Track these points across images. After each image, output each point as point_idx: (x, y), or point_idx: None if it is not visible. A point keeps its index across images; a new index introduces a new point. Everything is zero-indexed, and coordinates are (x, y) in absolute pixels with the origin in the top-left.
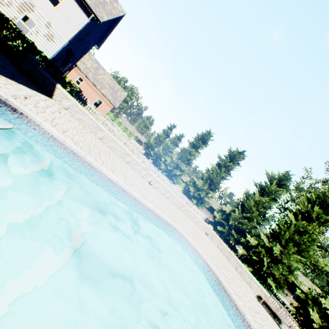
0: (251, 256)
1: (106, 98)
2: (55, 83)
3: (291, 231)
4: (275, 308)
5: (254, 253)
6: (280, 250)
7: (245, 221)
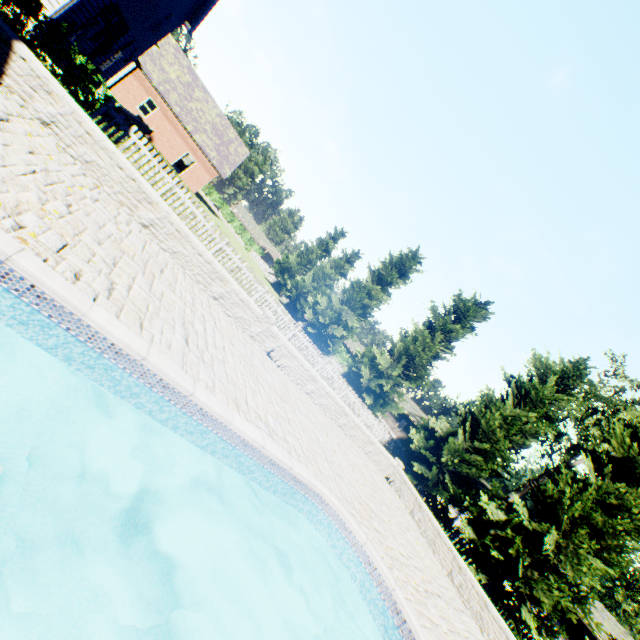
0: (485, 545)
1: (203, 153)
2: (11, 36)
3: (587, 502)
4: None
5: (493, 539)
6: (557, 542)
7: (477, 460)
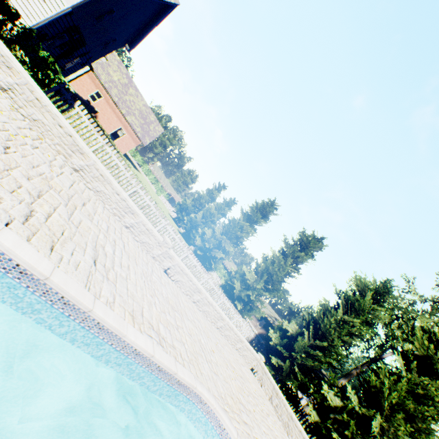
0: (327, 427)
1: (131, 128)
2: None
3: (402, 392)
4: None
5: (333, 422)
6: (381, 425)
7: (318, 354)
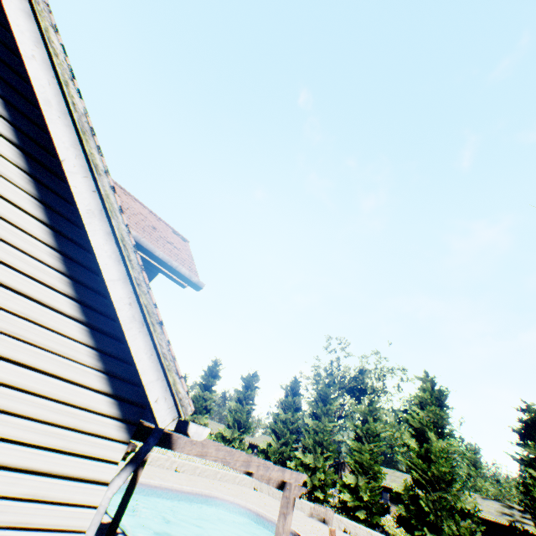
0: None
1: None
2: None
3: (311, 435)
4: (322, 513)
5: None
6: (314, 457)
7: (284, 448)
